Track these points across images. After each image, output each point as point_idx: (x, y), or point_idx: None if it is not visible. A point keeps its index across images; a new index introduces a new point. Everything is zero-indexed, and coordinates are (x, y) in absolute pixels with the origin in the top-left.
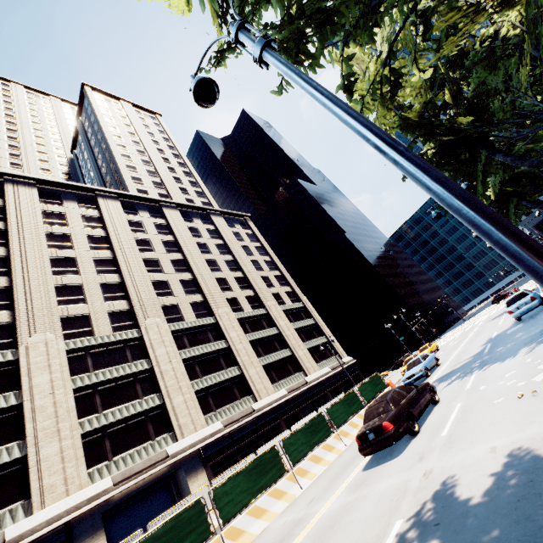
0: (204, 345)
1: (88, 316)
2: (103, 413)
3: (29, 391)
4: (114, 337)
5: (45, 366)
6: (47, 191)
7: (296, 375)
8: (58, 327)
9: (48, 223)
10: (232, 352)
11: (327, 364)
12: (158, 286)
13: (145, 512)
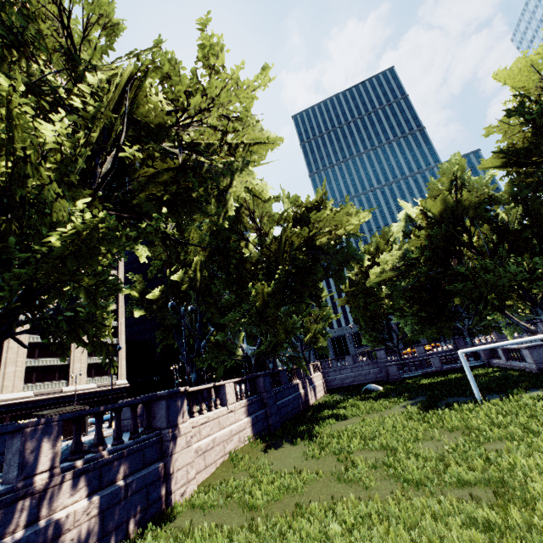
0: None
1: None
2: None
3: None
4: None
5: None
6: None
7: (58, 382)
8: None
9: None
10: (2, 347)
11: (99, 380)
12: None
13: None
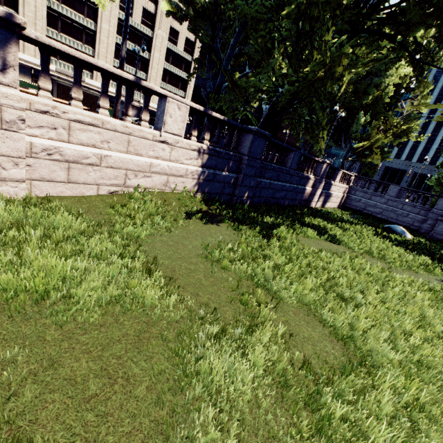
0: (75, 13)
1: None
2: None
3: None
4: None
5: None
6: None
7: (137, 93)
8: None
9: None
10: (96, 37)
11: None
12: None
13: None
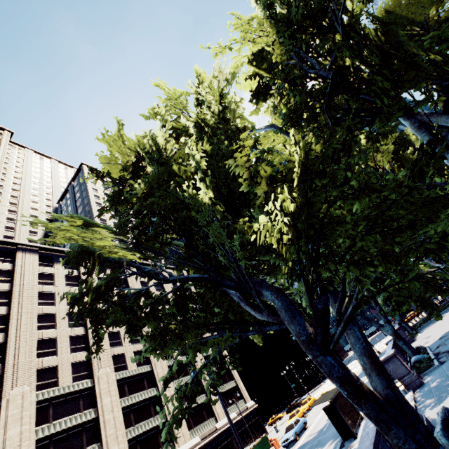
0: (140, 393)
1: (56, 368)
2: None
3: (2, 443)
4: (73, 387)
5: (18, 418)
6: (44, 255)
7: (209, 421)
8: (34, 380)
9: (41, 283)
10: (160, 399)
11: (234, 409)
12: (112, 336)
13: None
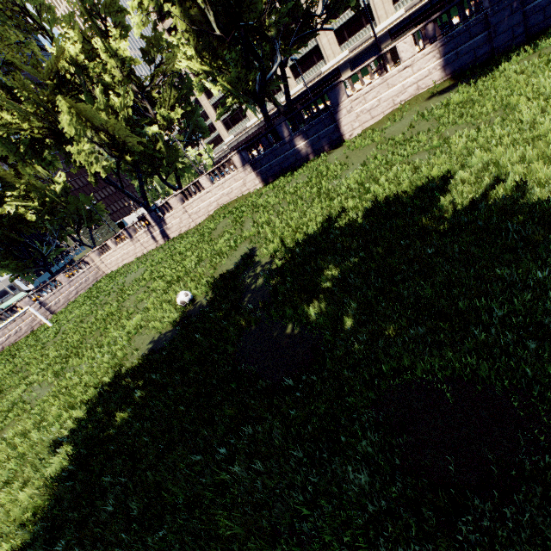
0: None
1: None
2: (340, 18)
3: None
4: None
5: None
6: None
7: None
8: None
9: None
10: None
11: None
12: None
13: (367, 59)
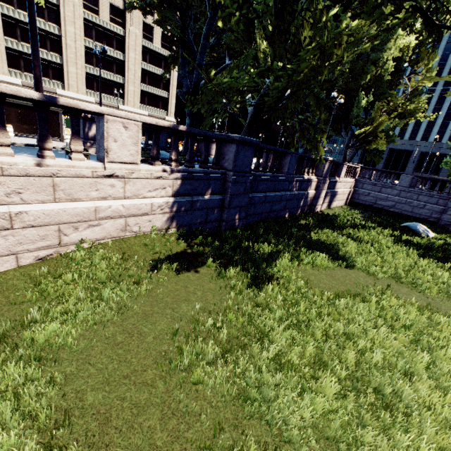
0: None
1: None
2: None
3: None
4: None
5: None
6: None
7: (115, 98)
8: None
9: None
10: (61, 43)
11: (150, 110)
12: None
13: None
